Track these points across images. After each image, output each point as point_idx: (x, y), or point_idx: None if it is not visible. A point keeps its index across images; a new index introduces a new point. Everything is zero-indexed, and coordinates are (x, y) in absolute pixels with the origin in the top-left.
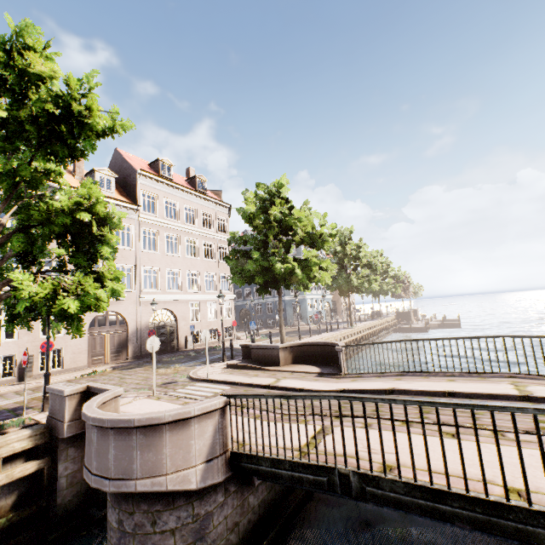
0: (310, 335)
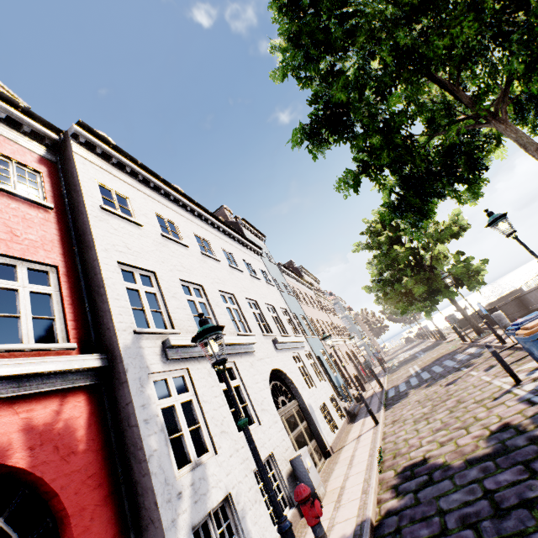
0: (429, 338)
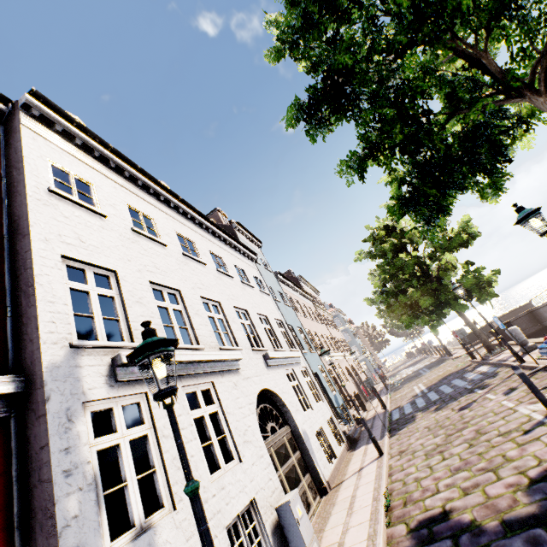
0: (432, 354)
